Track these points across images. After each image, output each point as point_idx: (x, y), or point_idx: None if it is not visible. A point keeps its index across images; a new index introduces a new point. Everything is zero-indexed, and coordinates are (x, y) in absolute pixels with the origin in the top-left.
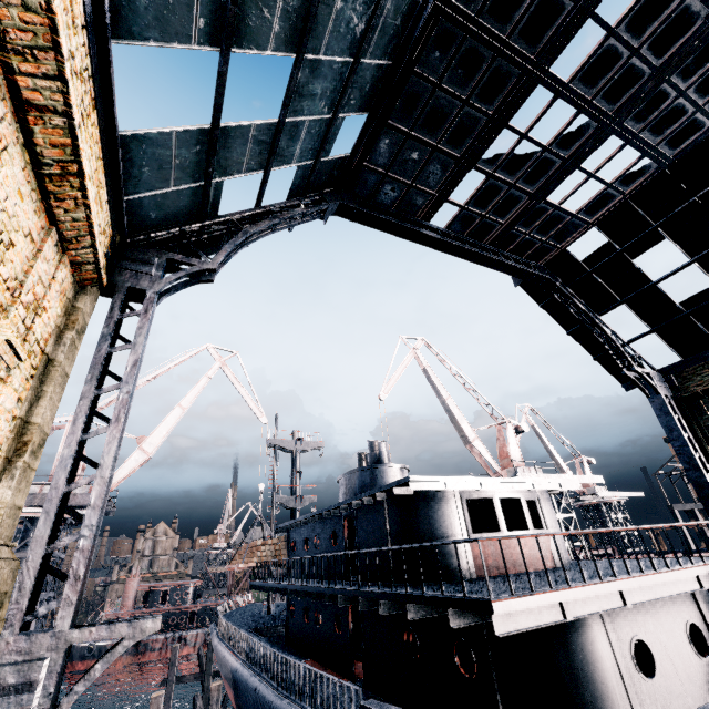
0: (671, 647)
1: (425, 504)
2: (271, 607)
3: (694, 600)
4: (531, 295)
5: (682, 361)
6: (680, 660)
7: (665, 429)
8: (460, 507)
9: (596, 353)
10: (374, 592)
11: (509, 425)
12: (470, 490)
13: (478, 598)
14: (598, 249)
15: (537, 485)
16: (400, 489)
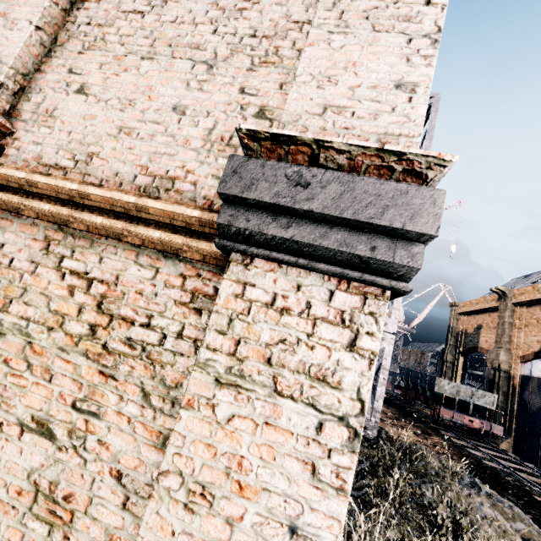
0: None
1: None
2: None
3: None
4: None
5: None
6: None
7: None
8: None
9: None
10: None
11: None
12: None
13: None
14: None
15: None
16: None
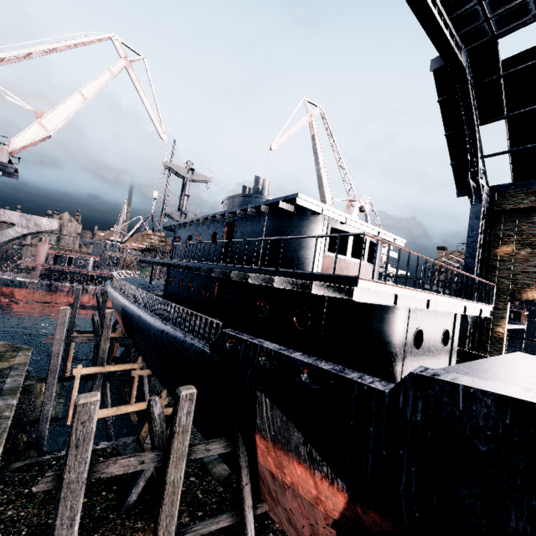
0: (433, 338)
1: (301, 222)
2: (152, 282)
3: (453, 319)
4: (437, 86)
5: (512, 184)
6: (434, 345)
7: (469, 228)
8: (325, 232)
9: (455, 160)
10: (248, 268)
11: (357, 204)
12: (336, 222)
13: (346, 276)
14: (524, 52)
15: (381, 235)
16: (285, 204)
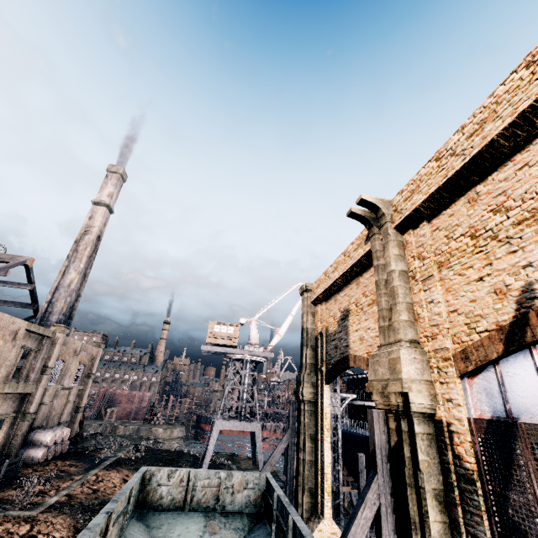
0: None
1: None
2: None
3: None
4: None
5: None
6: None
7: None
8: None
9: None
10: None
11: None
12: None
13: None
14: None
15: None
16: None
